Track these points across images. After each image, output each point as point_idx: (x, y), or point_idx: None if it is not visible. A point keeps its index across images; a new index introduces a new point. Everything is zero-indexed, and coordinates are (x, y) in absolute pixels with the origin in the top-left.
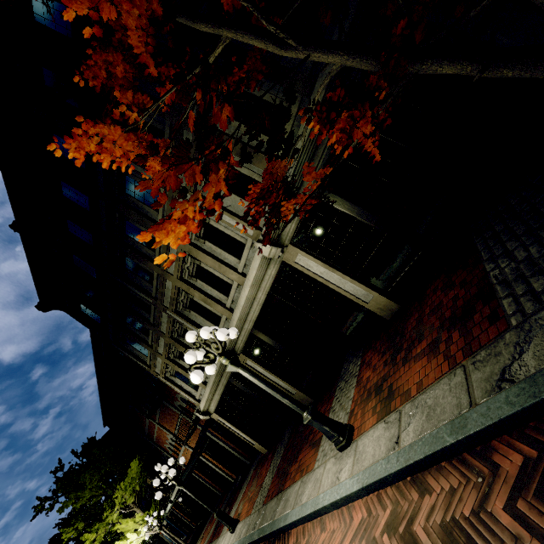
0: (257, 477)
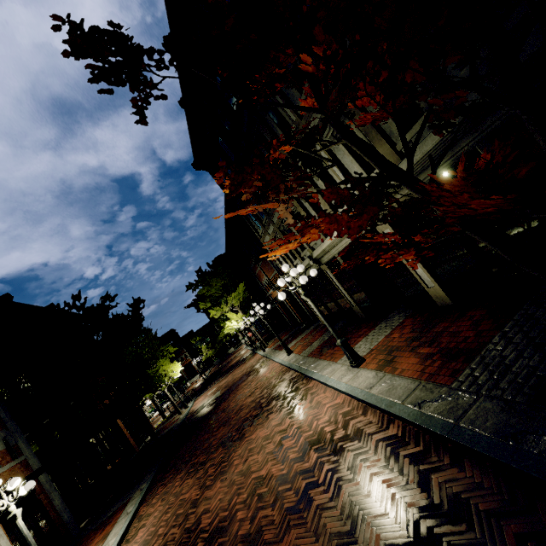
0: (313, 336)
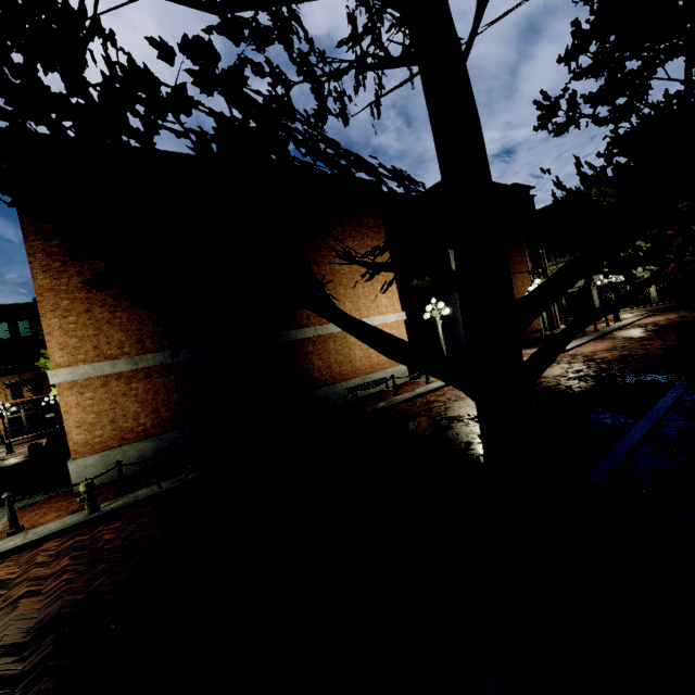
0: None
